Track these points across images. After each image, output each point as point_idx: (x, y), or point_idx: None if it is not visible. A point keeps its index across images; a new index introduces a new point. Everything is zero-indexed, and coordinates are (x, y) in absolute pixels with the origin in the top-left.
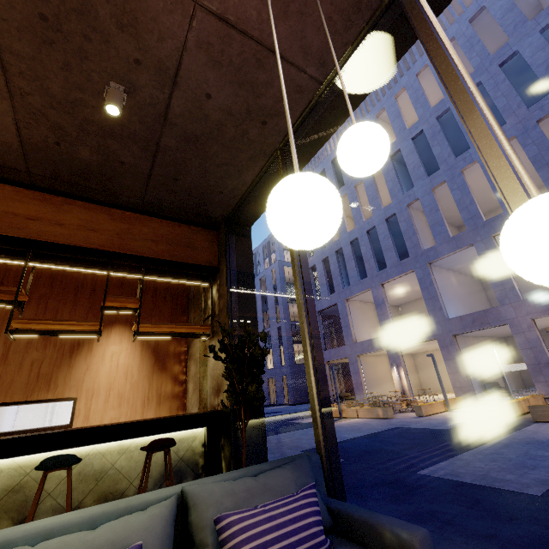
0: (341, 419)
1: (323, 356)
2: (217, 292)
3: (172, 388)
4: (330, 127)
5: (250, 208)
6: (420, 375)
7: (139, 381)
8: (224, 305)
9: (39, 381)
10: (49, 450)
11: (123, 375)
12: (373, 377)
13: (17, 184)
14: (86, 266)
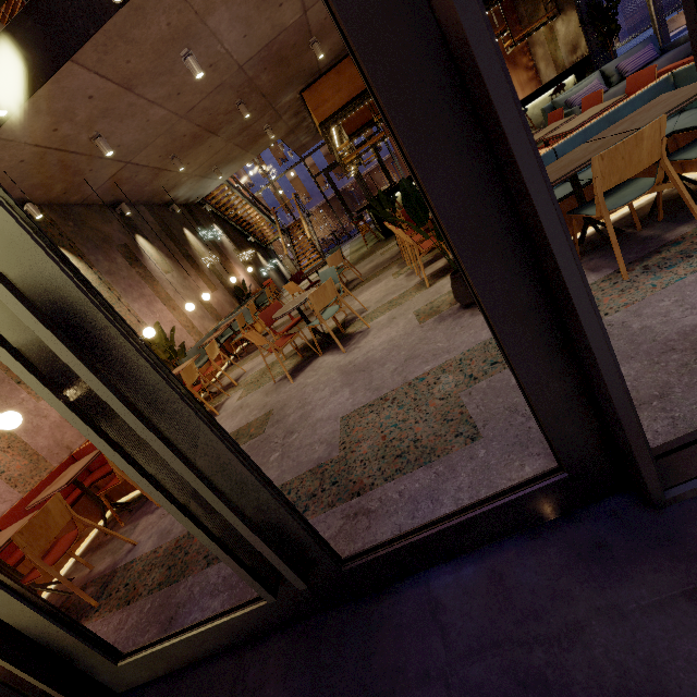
0: None
1: None
2: None
3: (527, 75)
4: None
5: None
6: None
7: None
8: None
9: None
10: None
11: None
12: None
13: None
14: None
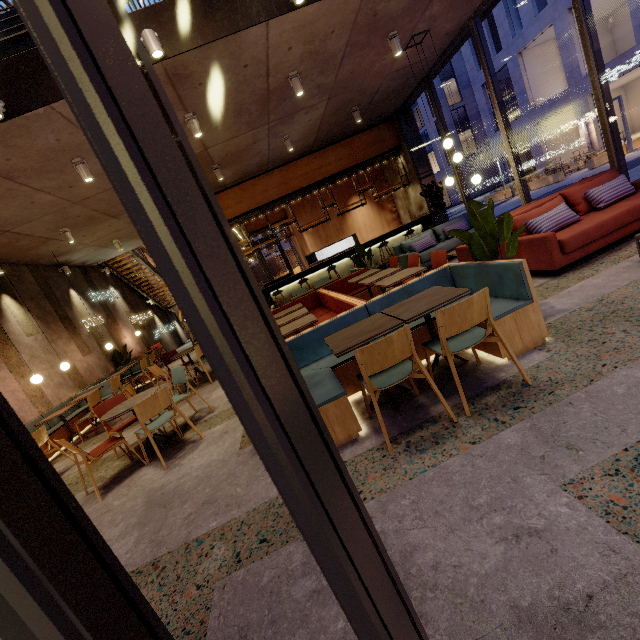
0: (514, 197)
1: (496, 139)
2: (404, 160)
3: (391, 216)
4: (451, 55)
5: (410, 101)
6: (632, 110)
7: (375, 218)
8: (411, 167)
9: (339, 232)
10: (373, 245)
11: (368, 218)
12: (558, 141)
13: (307, 155)
14: (344, 177)
